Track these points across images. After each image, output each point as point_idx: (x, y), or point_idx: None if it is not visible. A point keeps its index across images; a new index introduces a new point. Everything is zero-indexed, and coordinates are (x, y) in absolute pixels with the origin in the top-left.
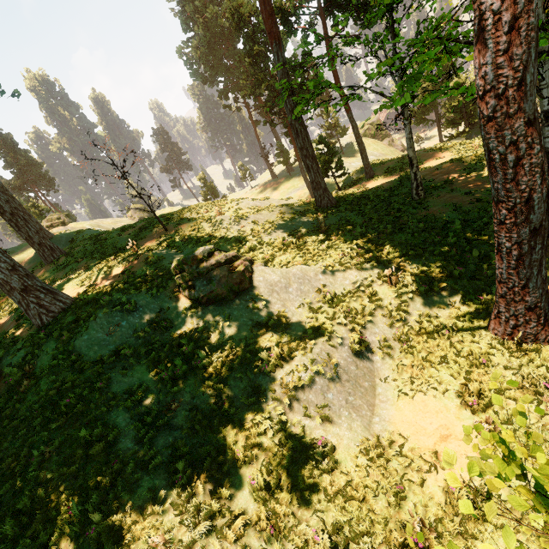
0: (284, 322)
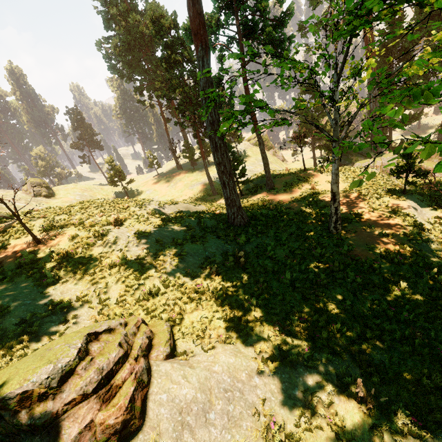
0: None
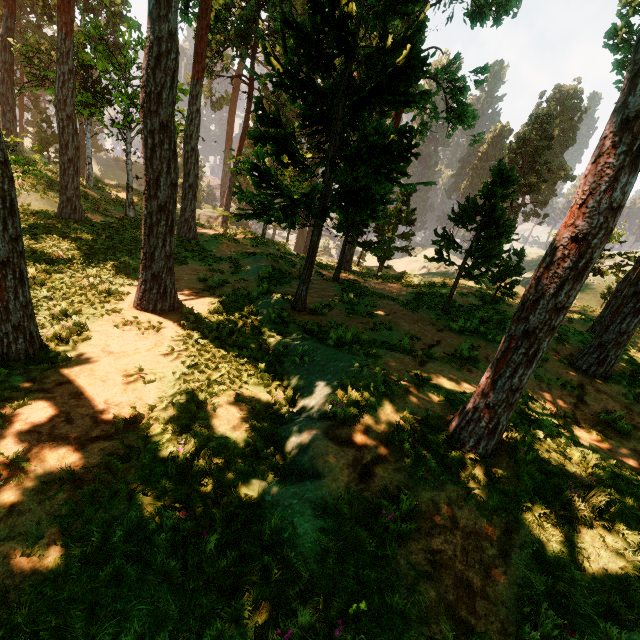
0: None
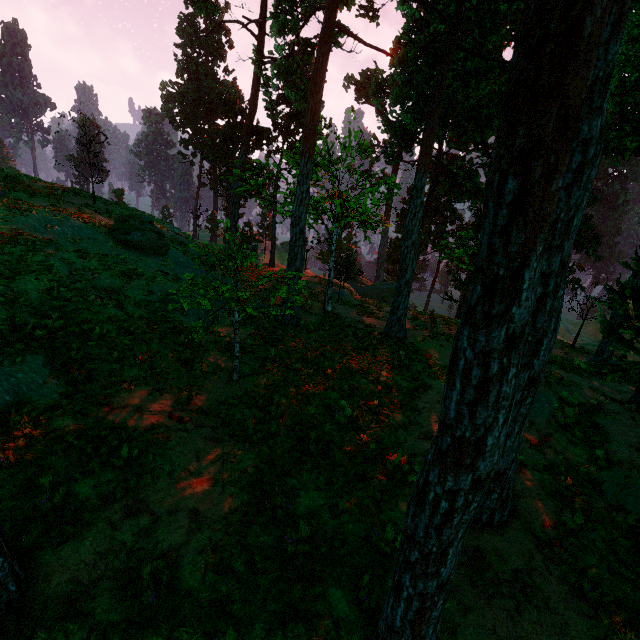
0: (178, 279)
